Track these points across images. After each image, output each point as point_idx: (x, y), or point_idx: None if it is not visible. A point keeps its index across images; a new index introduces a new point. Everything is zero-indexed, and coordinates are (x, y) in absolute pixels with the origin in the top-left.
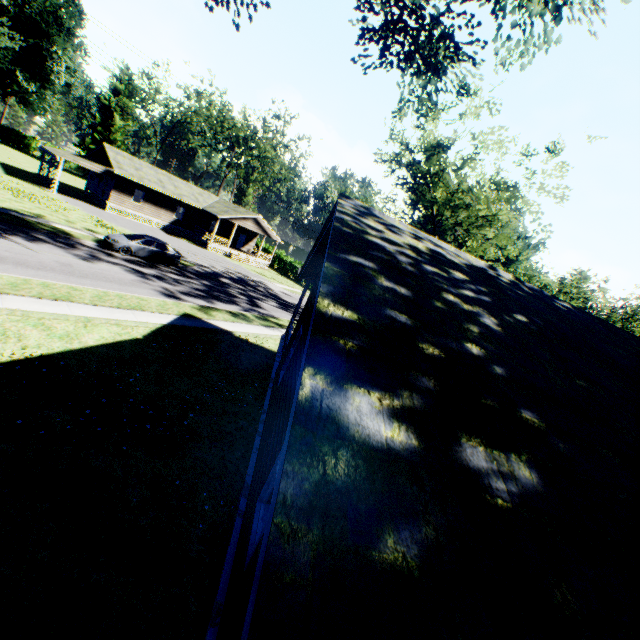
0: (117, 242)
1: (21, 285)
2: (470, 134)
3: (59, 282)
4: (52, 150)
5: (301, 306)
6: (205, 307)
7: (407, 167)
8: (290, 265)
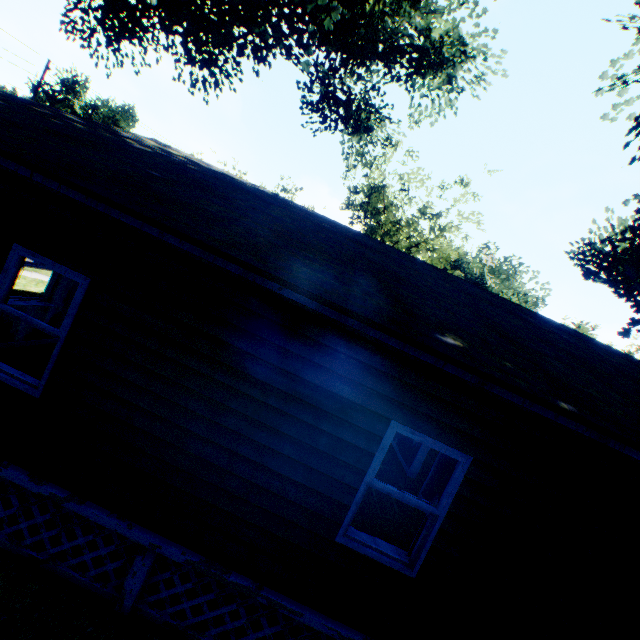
0: None
1: None
2: (398, 175)
3: None
4: None
5: None
6: None
7: (357, 207)
8: None
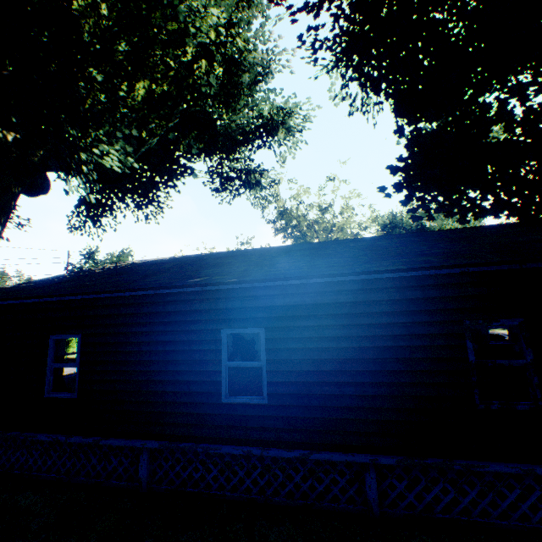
0: None
1: None
2: (291, 197)
3: None
4: None
5: None
6: None
7: (280, 230)
8: None
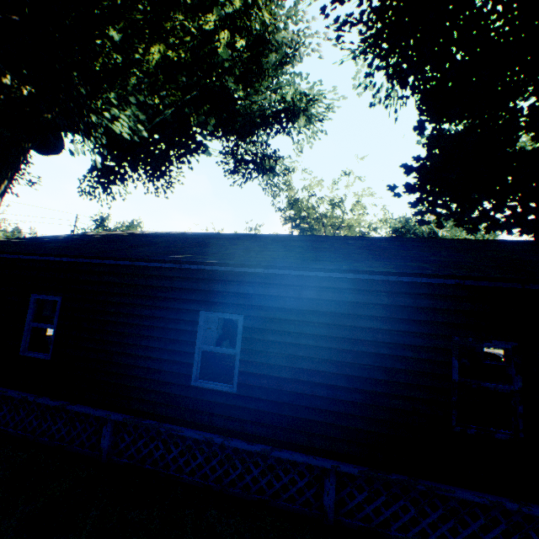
0: None
1: None
2: (303, 188)
3: None
4: None
5: None
6: None
7: (289, 220)
8: None
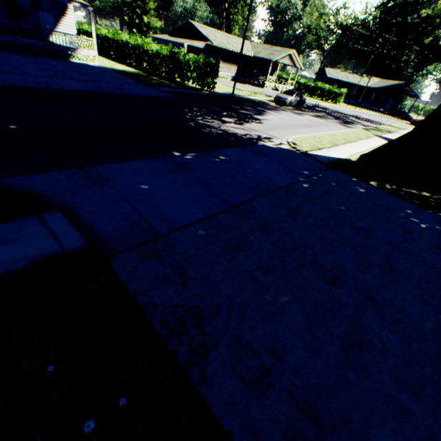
0: (287, 100)
1: (344, 136)
2: None
3: (338, 131)
4: (164, 38)
5: (355, 116)
6: (364, 129)
7: None
8: (303, 85)
